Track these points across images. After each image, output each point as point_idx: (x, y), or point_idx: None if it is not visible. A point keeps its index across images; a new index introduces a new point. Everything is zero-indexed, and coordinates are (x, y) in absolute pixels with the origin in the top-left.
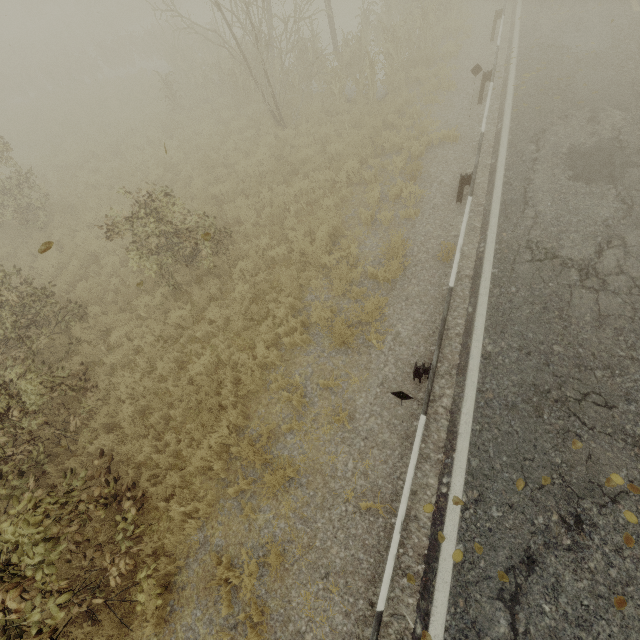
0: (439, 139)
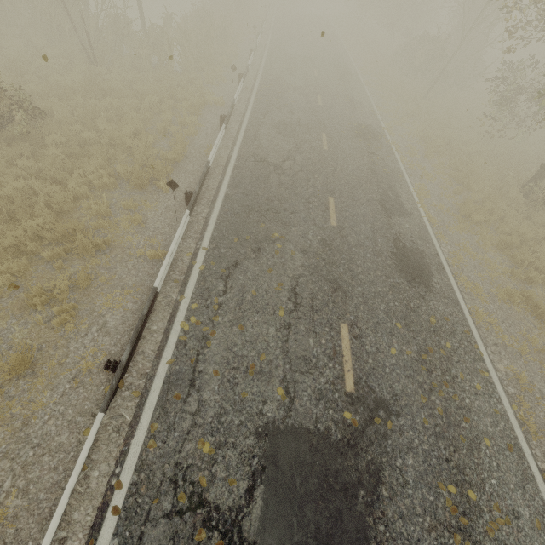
0: (213, 103)
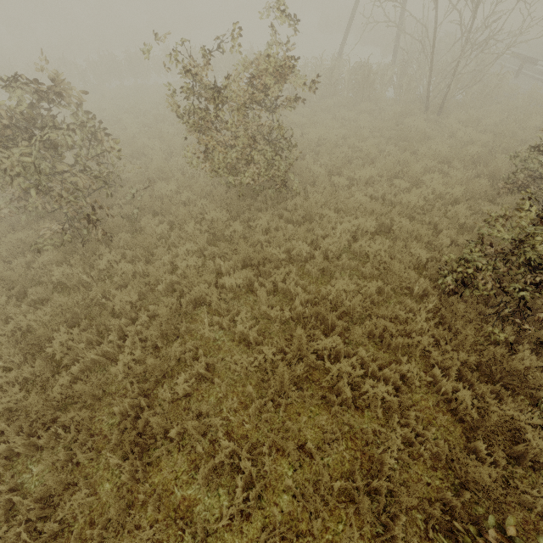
0: None
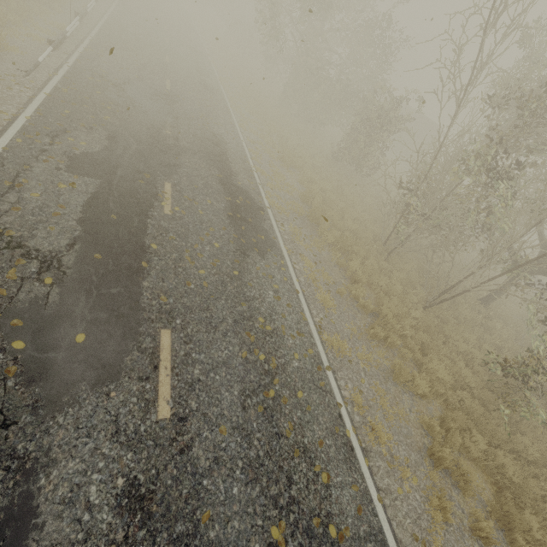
0: None
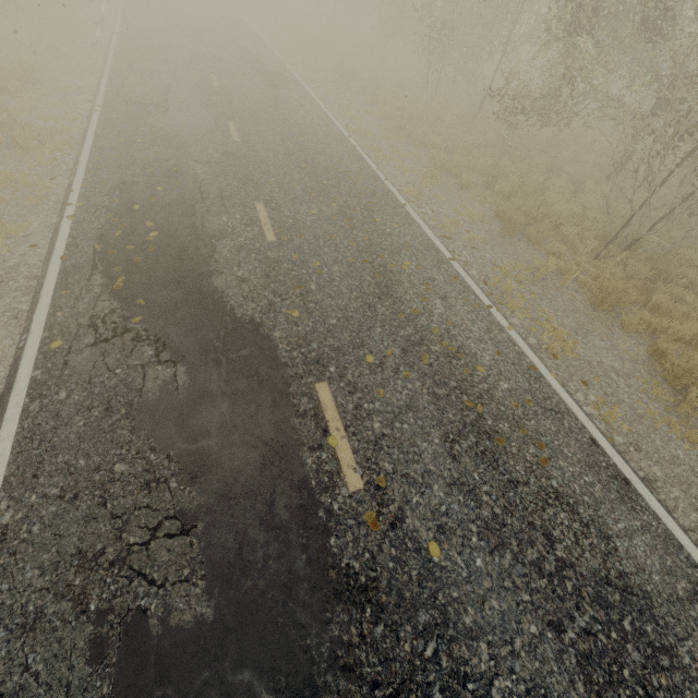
0: None
